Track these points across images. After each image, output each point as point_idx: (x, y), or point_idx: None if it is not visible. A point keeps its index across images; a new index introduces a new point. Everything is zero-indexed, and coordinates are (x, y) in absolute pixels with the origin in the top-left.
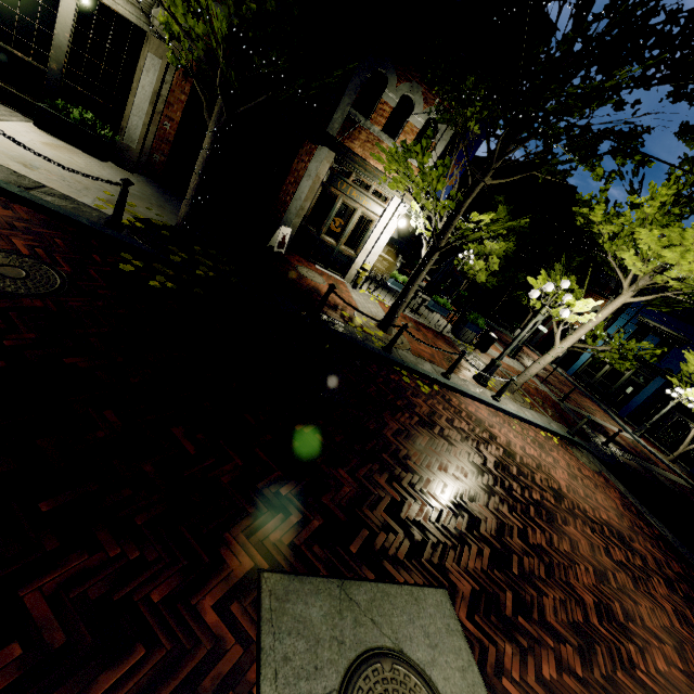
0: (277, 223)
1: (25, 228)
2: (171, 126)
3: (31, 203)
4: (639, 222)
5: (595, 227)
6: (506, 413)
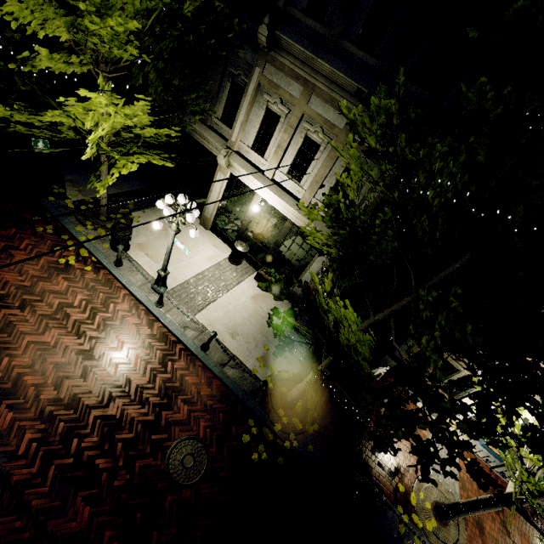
0: (380, 355)
1: (210, 405)
2: None
3: (221, 380)
4: None
5: None
6: None
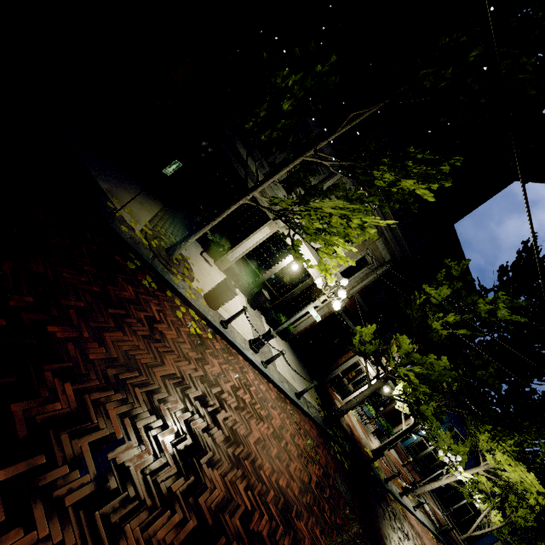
0: (328, 370)
1: (321, 442)
2: (311, 325)
3: (314, 420)
4: (499, 450)
5: (477, 435)
6: (419, 520)
